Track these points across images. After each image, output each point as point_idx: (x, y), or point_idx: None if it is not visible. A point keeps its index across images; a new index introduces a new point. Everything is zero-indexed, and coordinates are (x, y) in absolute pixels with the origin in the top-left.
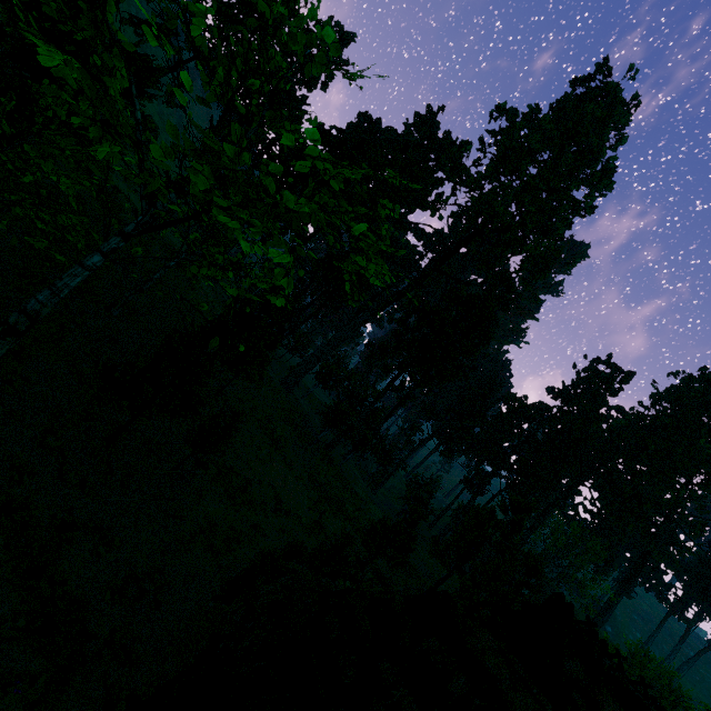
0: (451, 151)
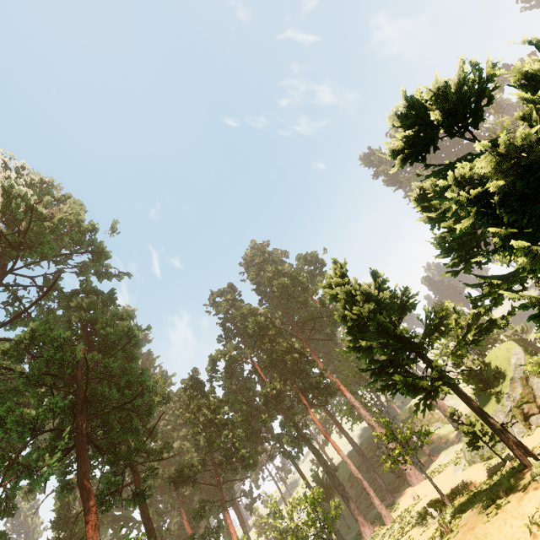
0: None
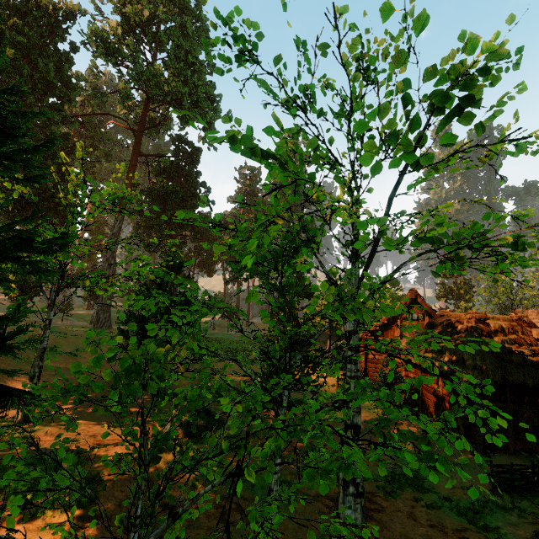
0: (93, 29)
